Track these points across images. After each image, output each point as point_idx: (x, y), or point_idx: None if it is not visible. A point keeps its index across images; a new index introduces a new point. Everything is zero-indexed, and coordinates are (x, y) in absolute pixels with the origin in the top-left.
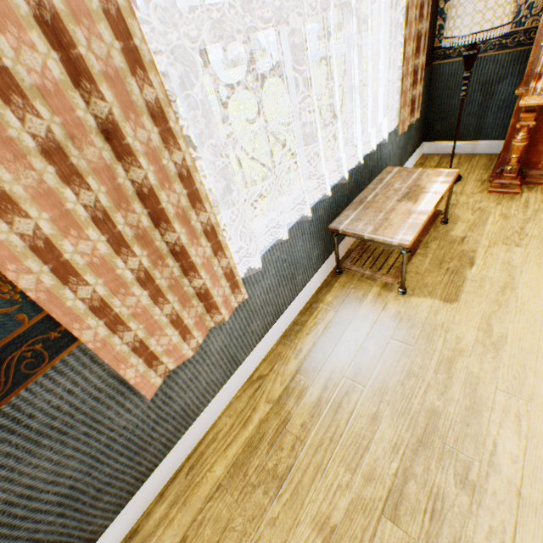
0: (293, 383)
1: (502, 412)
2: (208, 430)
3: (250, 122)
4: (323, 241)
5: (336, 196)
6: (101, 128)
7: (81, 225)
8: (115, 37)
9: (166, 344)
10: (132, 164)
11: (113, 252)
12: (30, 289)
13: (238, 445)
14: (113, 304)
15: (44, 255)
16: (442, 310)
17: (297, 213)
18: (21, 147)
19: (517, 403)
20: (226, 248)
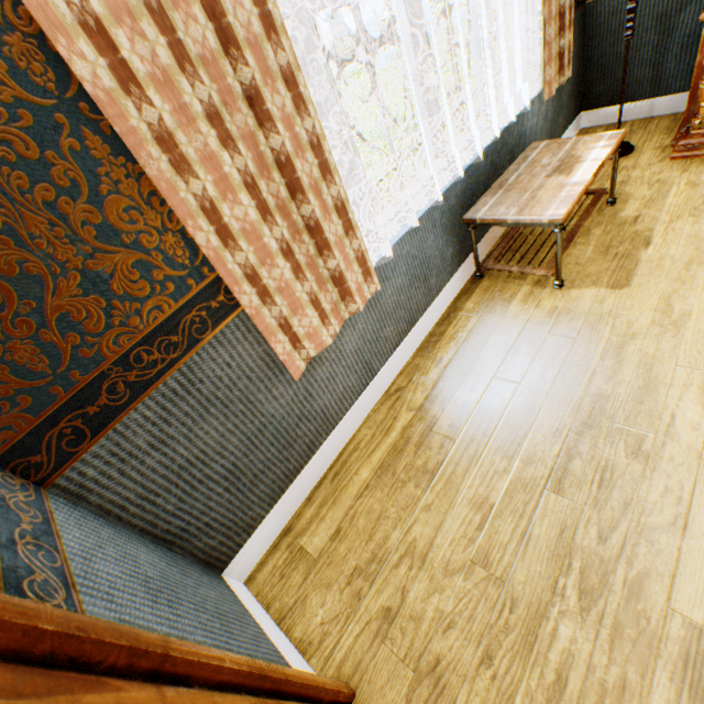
0: (436, 391)
1: (683, 387)
2: (348, 442)
3: (364, 101)
4: (458, 238)
5: (469, 182)
6: (245, 95)
7: (235, 189)
8: (254, 4)
9: (307, 327)
10: (271, 131)
11: (260, 219)
12: (203, 246)
13: (382, 450)
14: (261, 274)
15: (210, 217)
16: (609, 298)
17: (425, 203)
18: (192, 112)
19: (702, 376)
20: (357, 228)
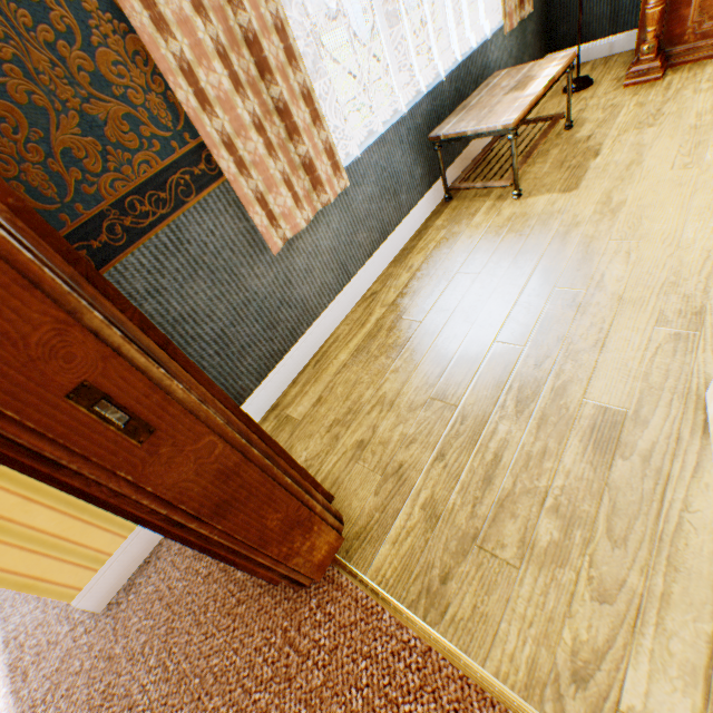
0: (407, 289)
1: (613, 254)
2: (328, 338)
3: (330, 20)
4: (426, 160)
5: (435, 105)
6: None
7: (209, 57)
8: None
9: (282, 207)
10: (239, 8)
11: (233, 90)
12: (183, 104)
13: (359, 338)
14: (237, 146)
15: (188, 79)
16: (560, 200)
17: (392, 120)
18: None
19: (629, 244)
20: (324, 120)
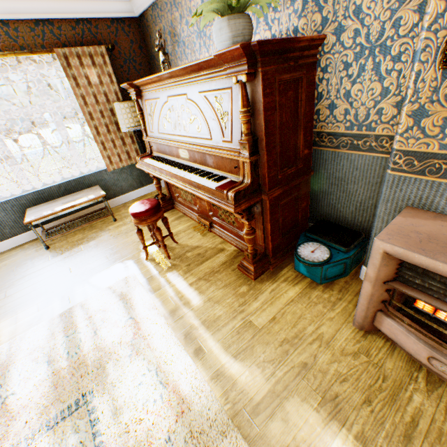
0: None
1: None
2: None
3: None
4: None
5: (43, 195)
6: None
7: None
8: None
9: None
10: None
11: None
12: None
13: None
14: None
15: None
16: (46, 259)
17: (4, 200)
18: None
19: (3, 297)
20: None
